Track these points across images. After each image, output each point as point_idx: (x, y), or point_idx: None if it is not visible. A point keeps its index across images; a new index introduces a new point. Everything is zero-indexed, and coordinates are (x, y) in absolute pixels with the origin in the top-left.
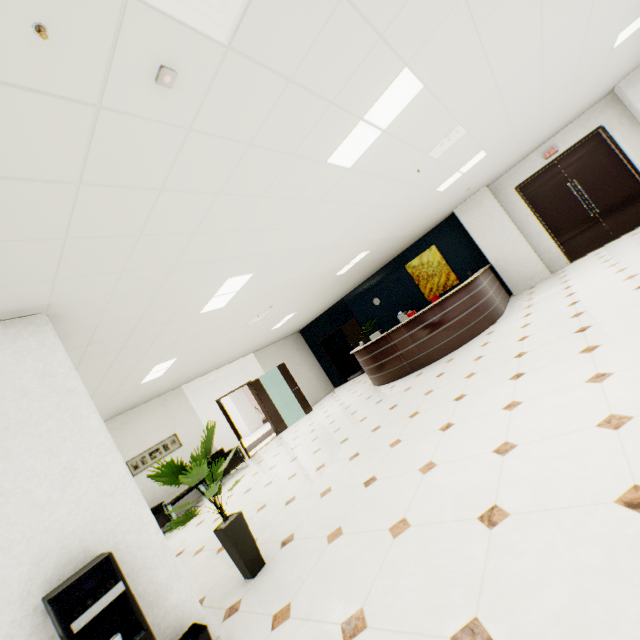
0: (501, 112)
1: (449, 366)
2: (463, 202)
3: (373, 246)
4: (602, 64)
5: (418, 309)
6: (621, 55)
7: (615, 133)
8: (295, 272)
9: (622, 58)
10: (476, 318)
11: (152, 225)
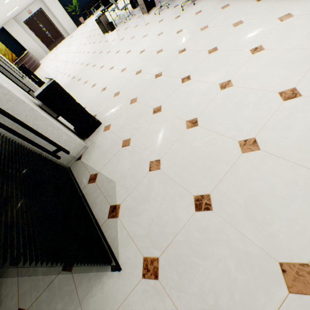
0: None
1: (38, 72)
2: (6, 23)
3: None
4: None
5: None
6: None
7: (46, 12)
8: None
9: None
10: (36, 63)
11: None
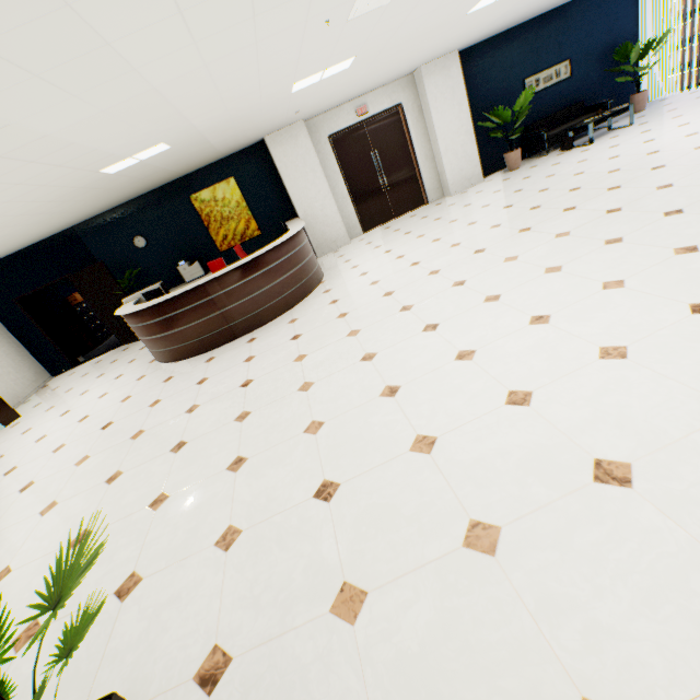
0: (412, 7)
1: (302, 327)
2: (278, 131)
3: (180, 140)
4: (449, 28)
5: (206, 261)
6: (455, 31)
7: (409, 117)
8: (57, 117)
9: (450, 36)
10: (308, 274)
11: None
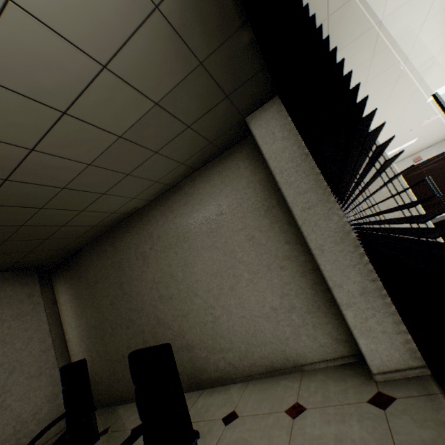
0: None
1: None
2: None
3: None
4: None
5: None
6: None
7: None
8: None
9: None
10: None
11: (404, 77)
